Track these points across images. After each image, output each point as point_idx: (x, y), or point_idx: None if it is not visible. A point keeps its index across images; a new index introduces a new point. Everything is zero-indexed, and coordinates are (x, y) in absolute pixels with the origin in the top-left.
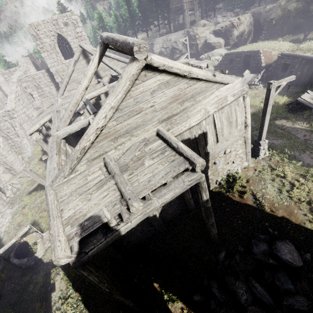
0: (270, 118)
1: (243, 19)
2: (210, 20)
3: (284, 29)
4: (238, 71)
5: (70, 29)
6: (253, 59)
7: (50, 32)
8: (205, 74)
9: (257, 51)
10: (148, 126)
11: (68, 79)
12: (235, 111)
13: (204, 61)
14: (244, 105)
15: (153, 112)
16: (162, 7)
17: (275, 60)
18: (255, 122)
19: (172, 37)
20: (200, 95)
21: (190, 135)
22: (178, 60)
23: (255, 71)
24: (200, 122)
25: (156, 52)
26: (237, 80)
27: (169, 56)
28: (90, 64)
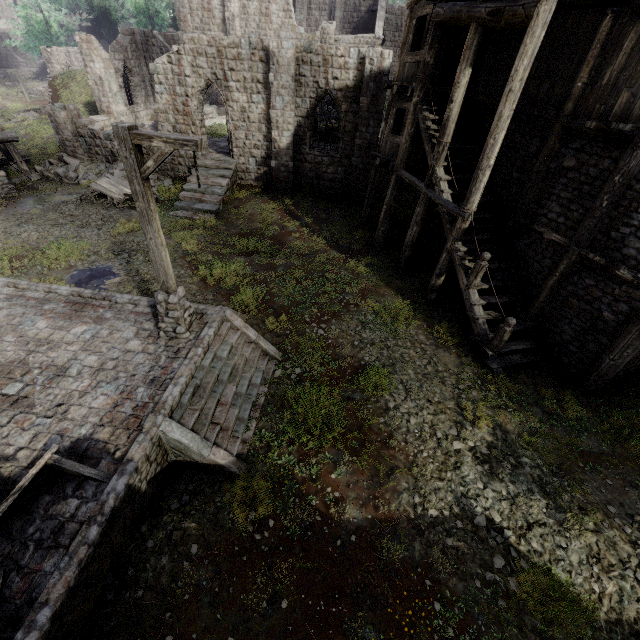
0: None
1: None
2: None
3: None
4: None
5: None
6: None
7: None
8: None
9: None
10: None
11: None
12: None
13: None
14: None
15: None
16: None
17: None
18: None
19: None
20: None
21: None
22: None
23: None
24: None
25: None
26: None
27: None
28: None
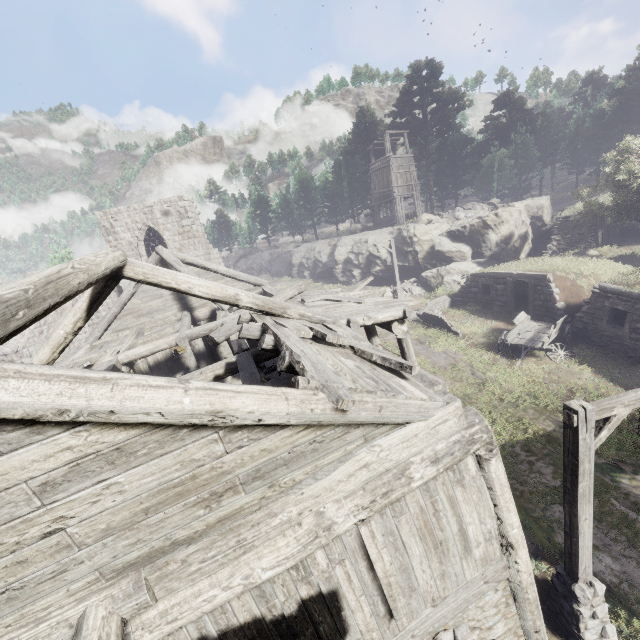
0: (599, 462)
1: (505, 216)
2: (441, 214)
3: (597, 234)
4: (503, 309)
5: (172, 220)
6: (534, 290)
7: (135, 223)
8: (298, 410)
9: (540, 276)
10: (47, 600)
11: (118, 310)
12: (454, 503)
13: (400, 302)
14: (487, 481)
15: (61, 550)
16: (359, 192)
17: (588, 298)
18: (553, 467)
19: (371, 237)
20: (294, 465)
21: (262, 607)
22: (350, 290)
23: (543, 315)
24: (305, 559)
25: (339, 259)
26: (446, 408)
27: (363, 268)
28: (65, 313)
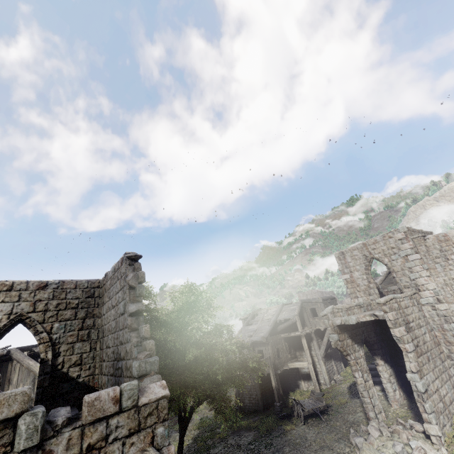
0: None
1: None
2: None
3: None
4: None
5: None
6: None
7: None
8: None
9: None
10: None
11: None
12: None
13: None
14: None
15: None
16: None
17: None
18: None
19: None
20: None
21: None
22: None
23: None
24: None
25: None
26: None
27: None
28: None
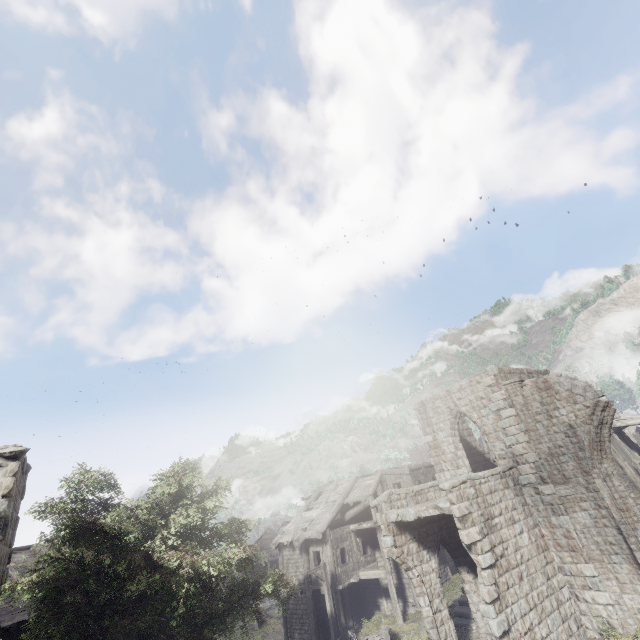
0: None
1: None
2: None
3: None
4: None
5: None
6: None
7: None
8: None
9: None
10: None
11: None
12: None
13: None
14: None
15: None
16: None
17: None
18: None
19: None
20: None
21: None
22: None
23: None
24: None
25: None
26: None
27: None
28: None
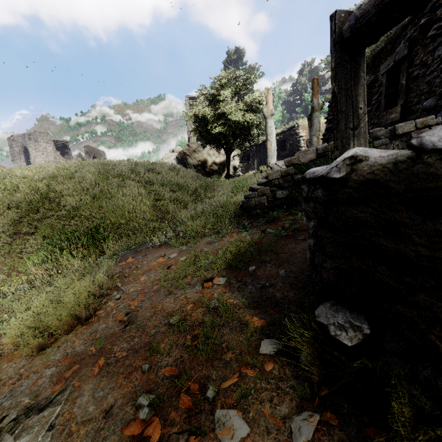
0: None
1: (196, 147)
2: None
3: (255, 162)
4: None
5: (32, 142)
6: None
7: (20, 143)
8: None
9: None
10: None
11: None
12: None
13: None
14: None
15: None
16: None
17: None
18: None
19: None
20: None
21: None
22: None
23: None
24: None
25: None
26: None
27: None
28: None
